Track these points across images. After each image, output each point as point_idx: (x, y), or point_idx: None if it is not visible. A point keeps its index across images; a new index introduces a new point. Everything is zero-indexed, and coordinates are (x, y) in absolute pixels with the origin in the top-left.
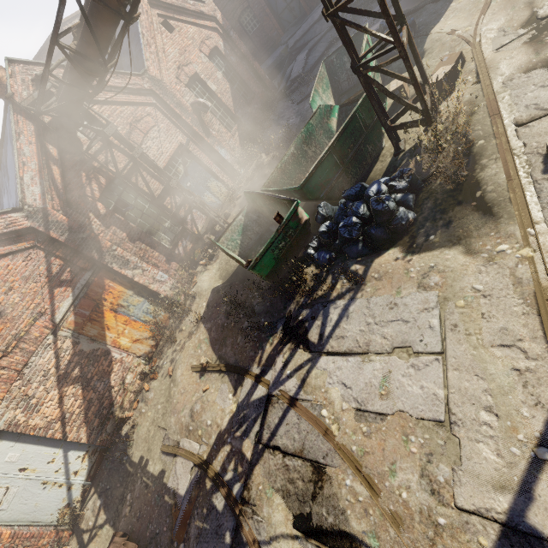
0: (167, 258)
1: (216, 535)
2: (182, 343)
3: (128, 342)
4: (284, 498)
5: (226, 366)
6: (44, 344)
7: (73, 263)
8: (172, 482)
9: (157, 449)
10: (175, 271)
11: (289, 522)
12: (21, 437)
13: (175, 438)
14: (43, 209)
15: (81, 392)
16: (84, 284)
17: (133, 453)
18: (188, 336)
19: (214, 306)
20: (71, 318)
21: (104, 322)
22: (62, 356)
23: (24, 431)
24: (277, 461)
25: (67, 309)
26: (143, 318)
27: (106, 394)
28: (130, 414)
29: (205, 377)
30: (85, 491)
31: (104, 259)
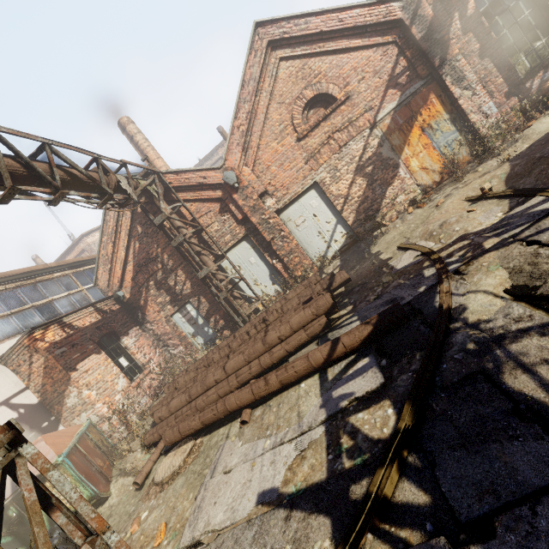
0: (509, 89)
1: (412, 287)
2: (468, 182)
3: (417, 167)
4: (510, 273)
5: (514, 190)
6: (361, 135)
7: (414, 67)
8: (394, 263)
9: (393, 248)
10: (510, 110)
11: (501, 288)
12: (322, 195)
13: (413, 241)
14: (418, 0)
15: (364, 187)
16: (411, 93)
17: (373, 249)
18: (481, 175)
19: (541, 143)
20: (387, 122)
21: (409, 137)
22: (367, 151)
23: (325, 191)
24: (525, 250)
25: (388, 112)
26: (442, 149)
27: (378, 200)
28: (386, 223)
29: (477, 203)
30: (334, 257)
31: (441, 69)
